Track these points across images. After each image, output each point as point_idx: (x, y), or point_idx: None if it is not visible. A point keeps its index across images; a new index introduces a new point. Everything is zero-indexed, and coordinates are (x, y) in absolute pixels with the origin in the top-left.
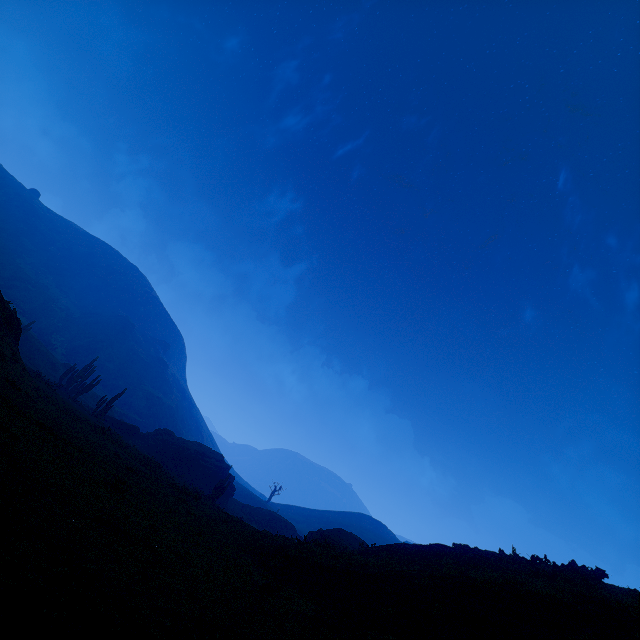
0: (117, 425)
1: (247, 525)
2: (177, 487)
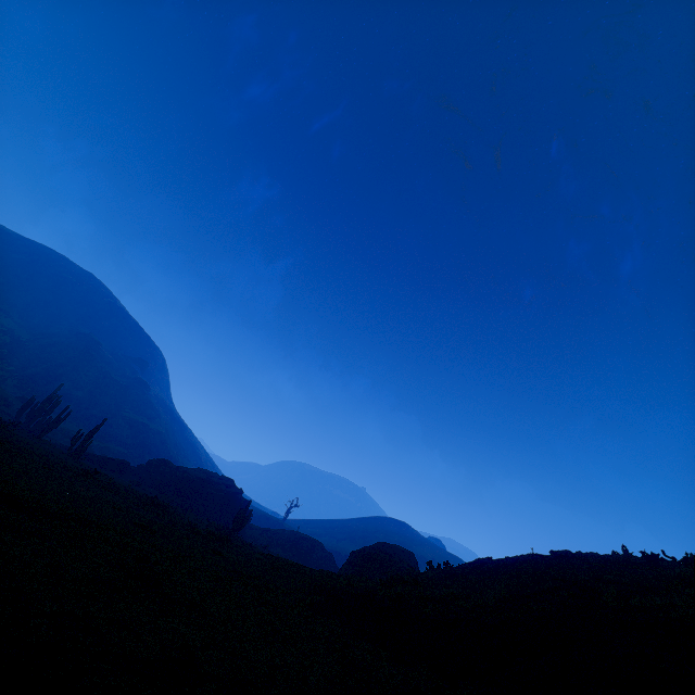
0: (100, 462)
1: (302, 568)
2: (199, 532)
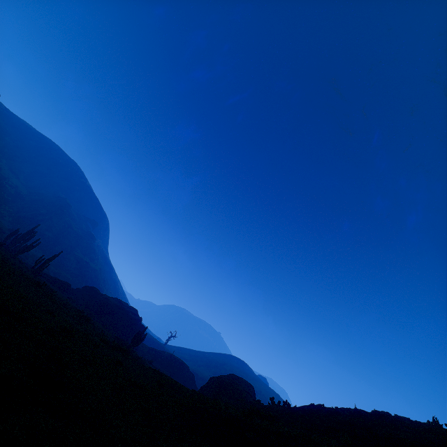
0: (52, 281)
1: (180, 386)
2: (108, 342)
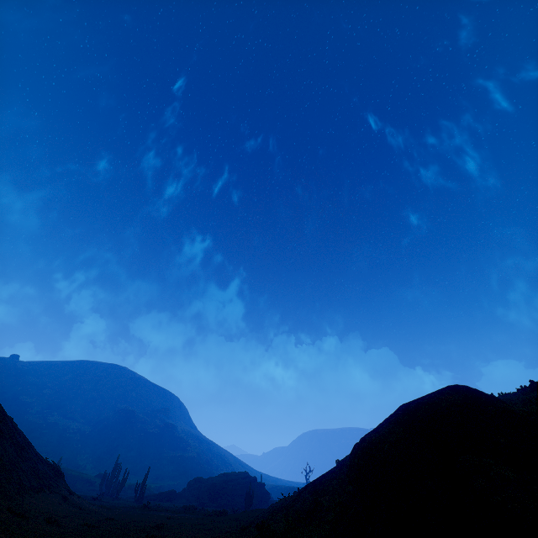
0: (157, 498)
1: (256, 510)
2: (209, 514)
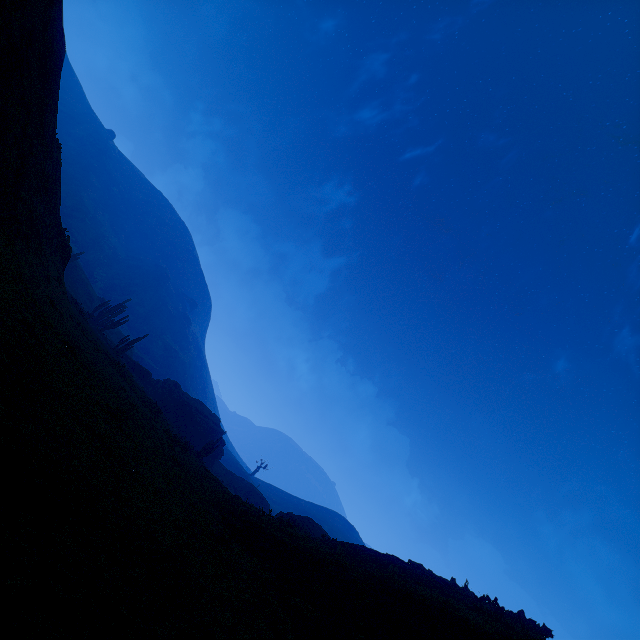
0: (132, 365)
1: (222, 485)
2: (170, 434)
